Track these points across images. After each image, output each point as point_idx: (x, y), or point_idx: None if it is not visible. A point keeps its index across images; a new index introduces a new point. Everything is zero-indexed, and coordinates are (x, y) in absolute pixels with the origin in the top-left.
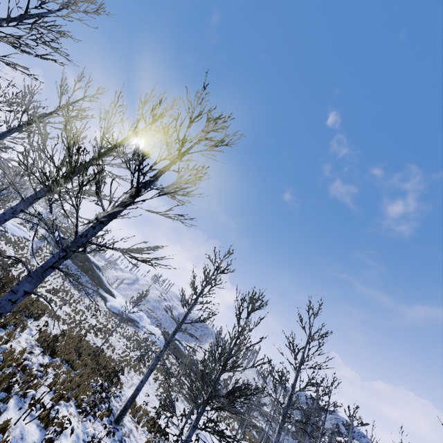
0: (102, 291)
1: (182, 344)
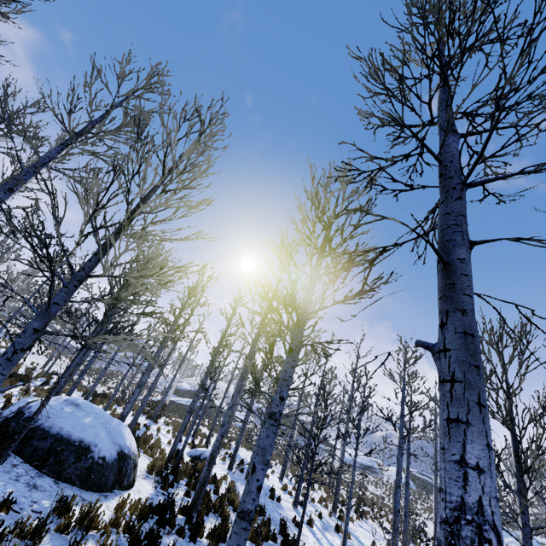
0: (323, 446)
1: (431, 478)
